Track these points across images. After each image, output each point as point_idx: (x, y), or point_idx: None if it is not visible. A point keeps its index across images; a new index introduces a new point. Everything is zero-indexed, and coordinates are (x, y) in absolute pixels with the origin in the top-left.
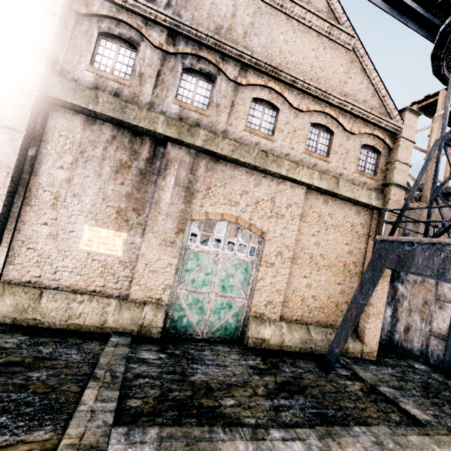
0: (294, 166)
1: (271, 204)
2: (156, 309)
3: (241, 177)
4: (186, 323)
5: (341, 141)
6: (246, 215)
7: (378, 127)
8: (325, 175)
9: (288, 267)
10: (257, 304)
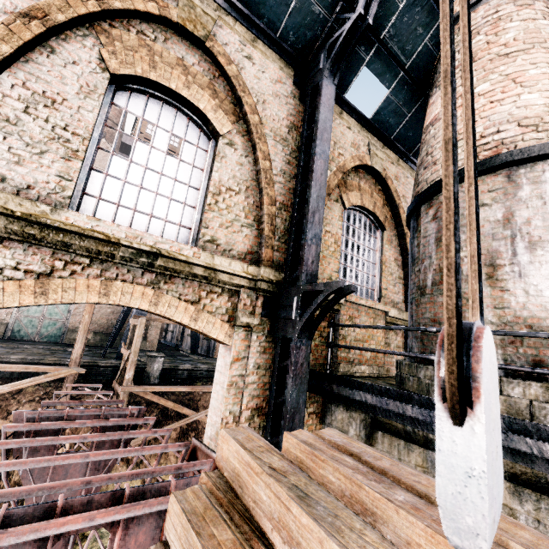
0: None
1: None
2: (1, 324)
3: None
4: (23, 333)
5: None
6: None
7: None
8: None
9: None
10: (74, 322)
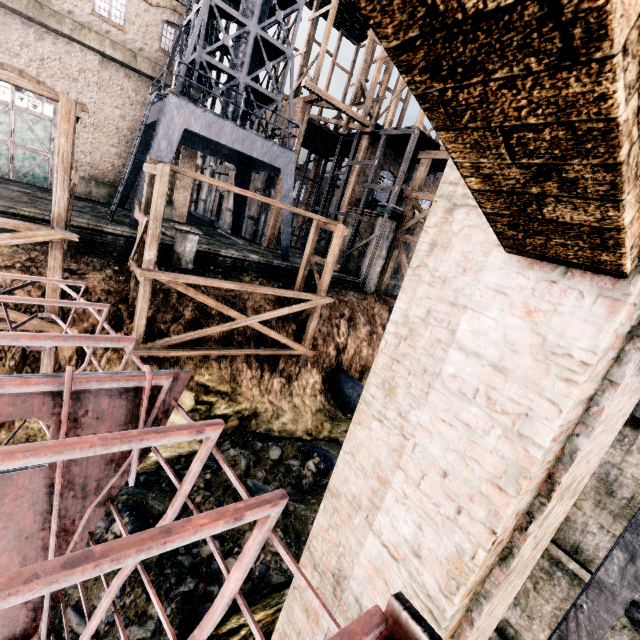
0: (80, 28)
1: (61, 64)
2: None
3: (16, 26)
4: None
5: (138, 12)
6: (32, 71)
7: (181, 4)
8: (120, 45)
9: (91, 132)
10: None
